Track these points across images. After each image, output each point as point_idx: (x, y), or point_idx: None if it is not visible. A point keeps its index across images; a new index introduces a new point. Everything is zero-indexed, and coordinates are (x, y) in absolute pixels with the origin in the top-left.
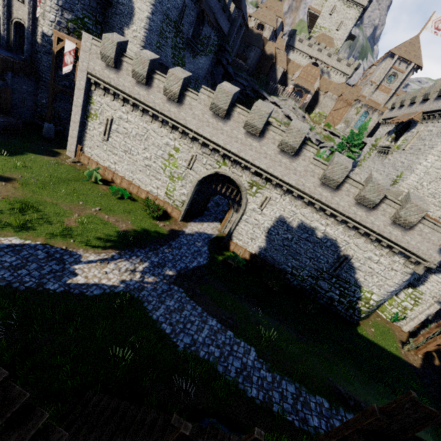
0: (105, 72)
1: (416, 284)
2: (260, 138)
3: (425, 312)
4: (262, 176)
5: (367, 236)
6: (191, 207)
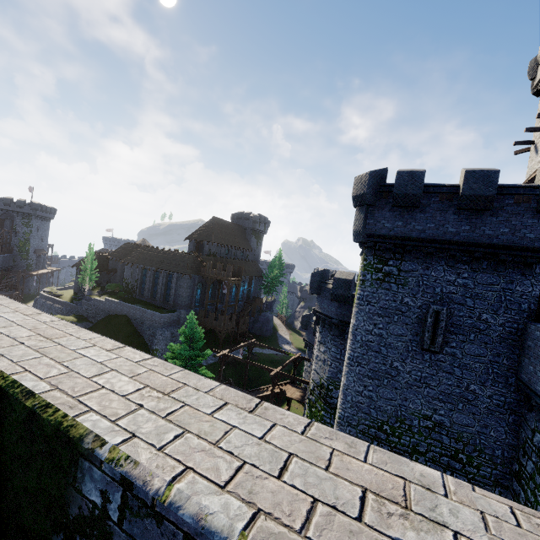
0: None
1: None
2: None
3: None
4: None
5: None
6: None
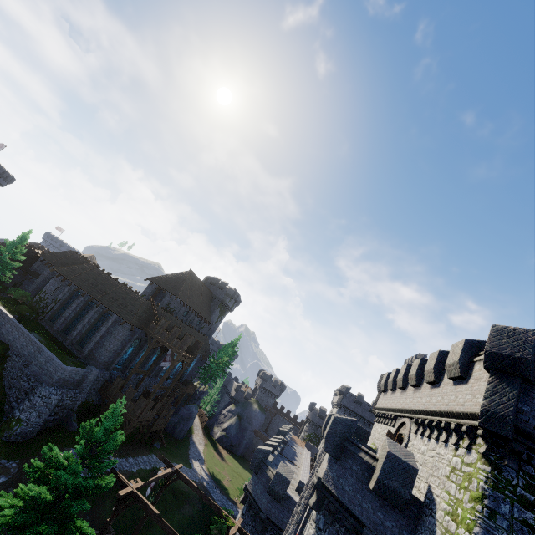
0: None
1: None
2: None
3: None
4: None
5: None
6: None
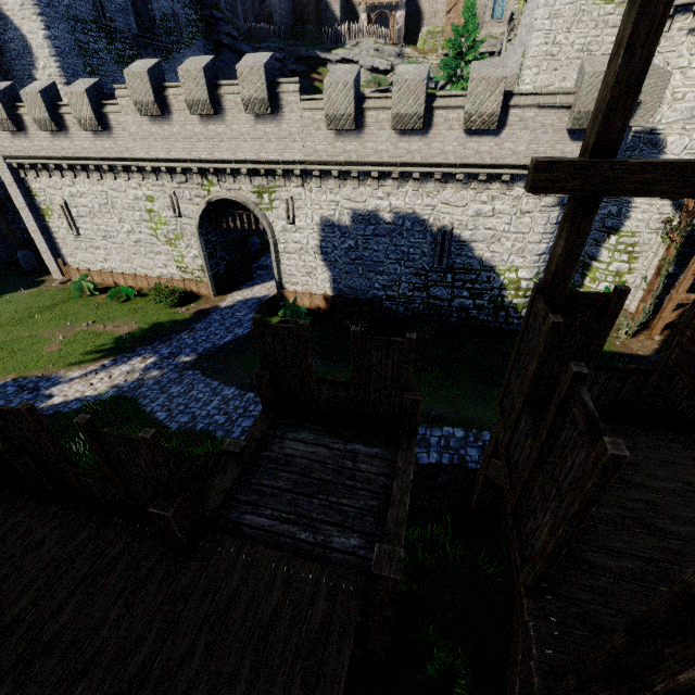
0: (17, 144)
1: (618, 223)
2: (221, 116)
3: (653, 264)
4: (259, 171)
5: (454, 180)
6: (227, 273)
